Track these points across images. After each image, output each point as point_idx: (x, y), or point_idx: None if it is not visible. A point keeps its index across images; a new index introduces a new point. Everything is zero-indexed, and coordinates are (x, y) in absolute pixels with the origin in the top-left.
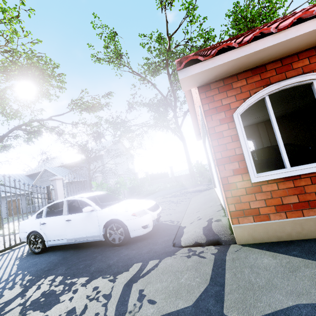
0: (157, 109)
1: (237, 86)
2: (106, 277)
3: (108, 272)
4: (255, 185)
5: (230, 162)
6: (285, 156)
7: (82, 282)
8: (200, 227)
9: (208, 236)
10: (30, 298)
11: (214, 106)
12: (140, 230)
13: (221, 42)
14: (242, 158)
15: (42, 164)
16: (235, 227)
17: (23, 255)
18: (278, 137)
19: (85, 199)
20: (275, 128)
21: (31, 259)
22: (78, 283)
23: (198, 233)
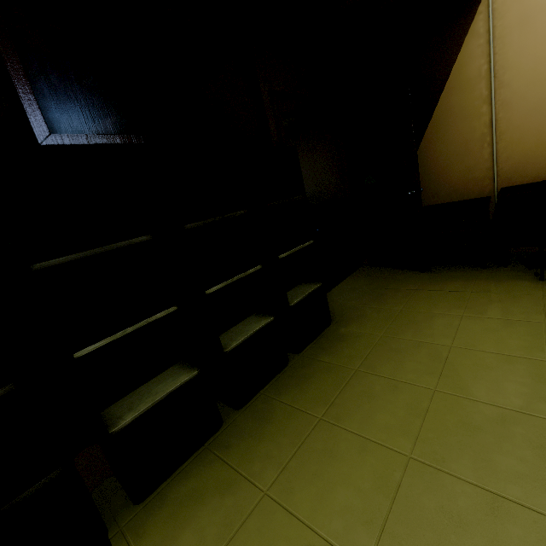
0: None
1: None
2: None
3: None
4: None
5: None
6: None
7: None
8: None
9: None
10: None
11: None
12: None
13: None
14: None
15: None
16: None
17: None
18: None
19: None
20: None
21: None
22: None
23: None
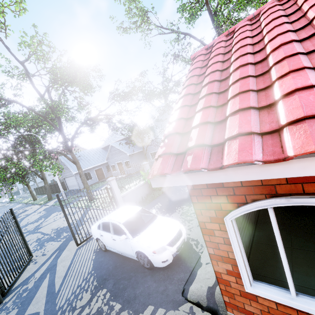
0: None
1: (229, 185)
2: (130, 313)
3: (132, 306)
4: (250, 293)
5: (223, 262)
6: (290, 284)
7: (117, 309)
8: (206, 285)
9: (209, 301)
10: (92, 311)
11: (203, 201)
12: (161, 264)
13: (240, 47)
14: (235, 263)
15: (110, 137)
16: (229, 314)
17: (98, 248)
18: (283, 261)
19: (122, 225)
20: (279, 249)
21: (100, 257)
22: (114, 310)
23: (202, 292)
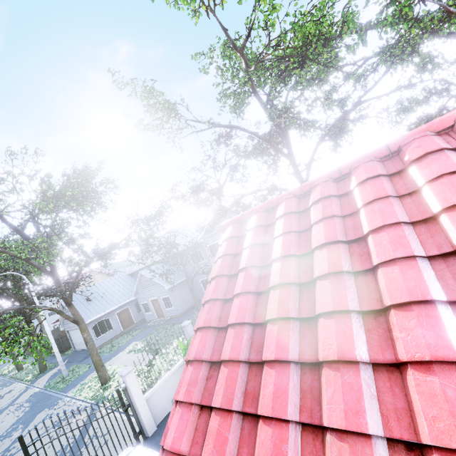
0: (263, 151)
1: None
2: None
3: None
4: None
5: None
6: None
7: None
8: None
9: None
10: None
11: None
12: None
13: (280, 283)
14: None
15: (140, 256)
16: None
17: None
18: None
19: None
20: None
21: None
22: None
23: None
